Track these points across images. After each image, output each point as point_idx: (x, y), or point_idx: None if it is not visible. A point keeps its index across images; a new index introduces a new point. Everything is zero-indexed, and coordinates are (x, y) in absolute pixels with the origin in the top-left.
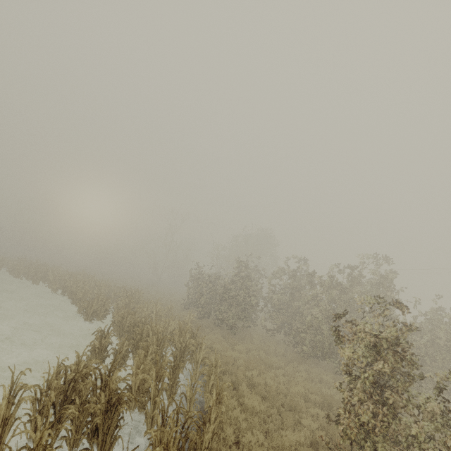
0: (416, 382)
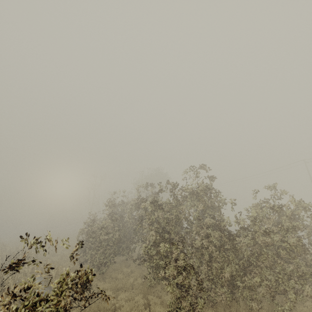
0: (251, 289)
